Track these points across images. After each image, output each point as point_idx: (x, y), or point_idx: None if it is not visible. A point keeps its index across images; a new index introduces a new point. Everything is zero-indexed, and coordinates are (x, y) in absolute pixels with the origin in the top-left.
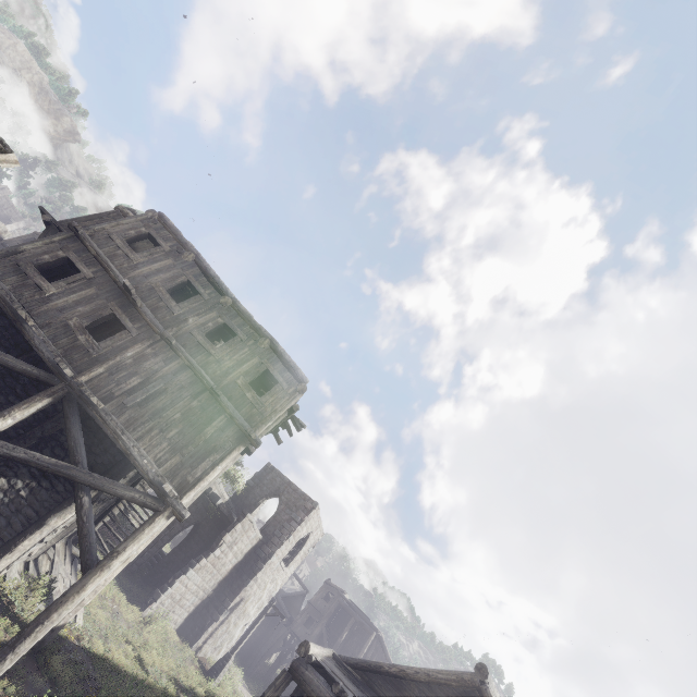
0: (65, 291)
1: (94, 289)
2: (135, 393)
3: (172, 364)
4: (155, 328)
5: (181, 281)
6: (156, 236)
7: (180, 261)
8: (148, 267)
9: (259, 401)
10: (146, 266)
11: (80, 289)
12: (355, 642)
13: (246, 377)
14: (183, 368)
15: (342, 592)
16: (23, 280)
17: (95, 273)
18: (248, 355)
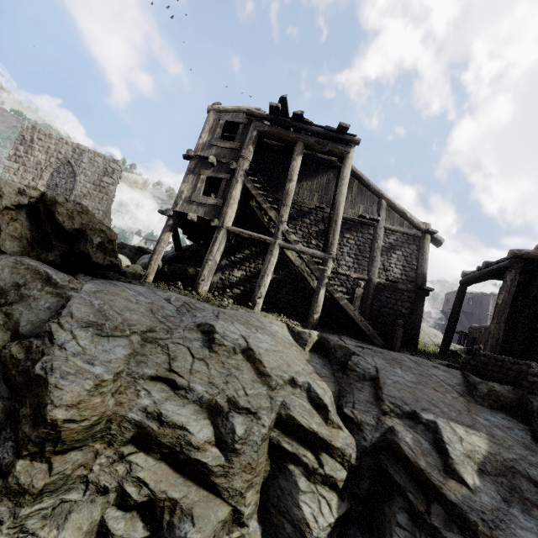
0: None
1: None
2: None
3: None
4: None
5: None
6: None
7: None
8: None
9: None
10: None
11: None
12: None
13: None
14: None
15: None
16: None
17: None
18: None
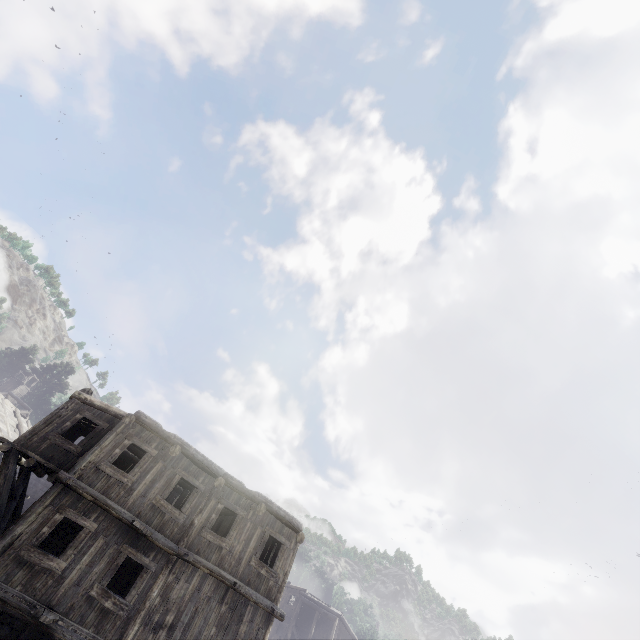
0: (75, 557)
1: (101, 538)
2: (173, 634)
3: (194, 579)
4: (169, 551)
5: (176, 482)
6: (140, 444)
7: (169, 460)
8: (143, 482)
9: (273, 572)
10: (140, 482)
11: (88, 546)
12: (322, 629)
13: (256, 554)
14: (204, 578)
15: (303, 591)
16: (30, 570)
17: (97, 520)
18: (252, 529)
